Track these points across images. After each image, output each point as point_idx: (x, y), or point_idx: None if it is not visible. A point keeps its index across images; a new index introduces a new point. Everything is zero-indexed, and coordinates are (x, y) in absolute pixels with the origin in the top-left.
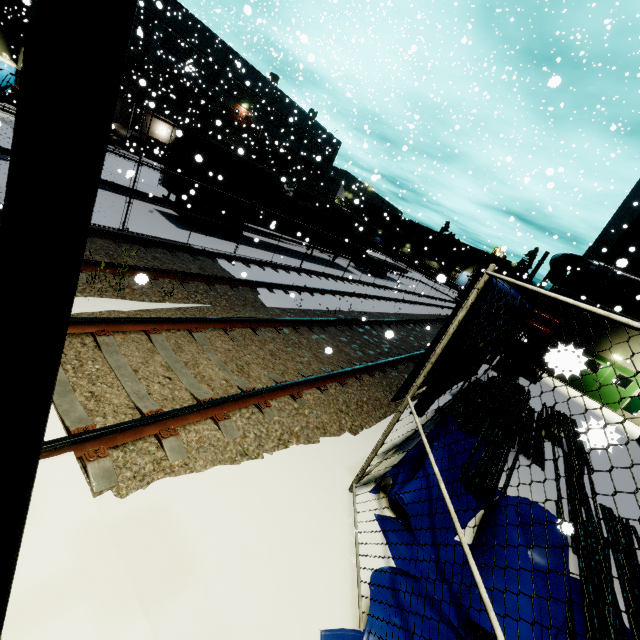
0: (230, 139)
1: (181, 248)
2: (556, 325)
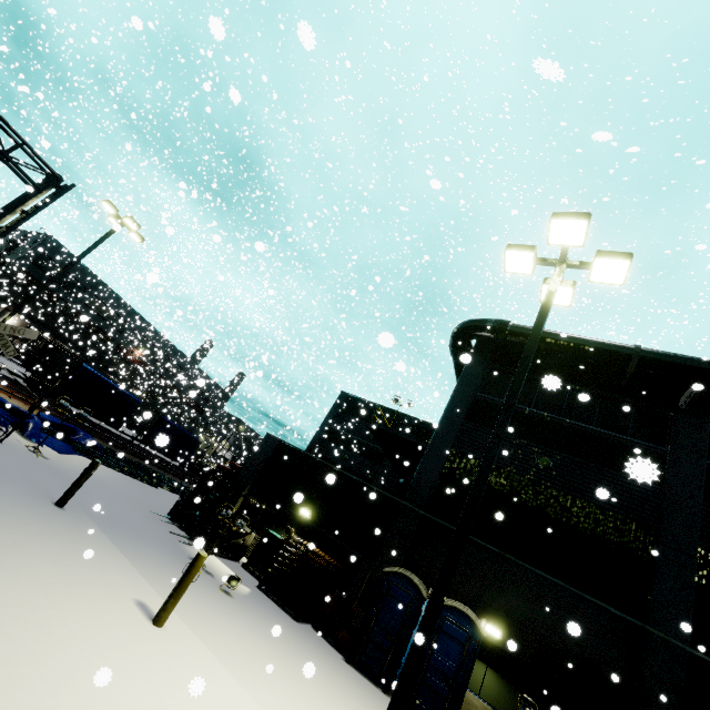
0: (119, 369)
1: (14, 381)
2: (239, 468)
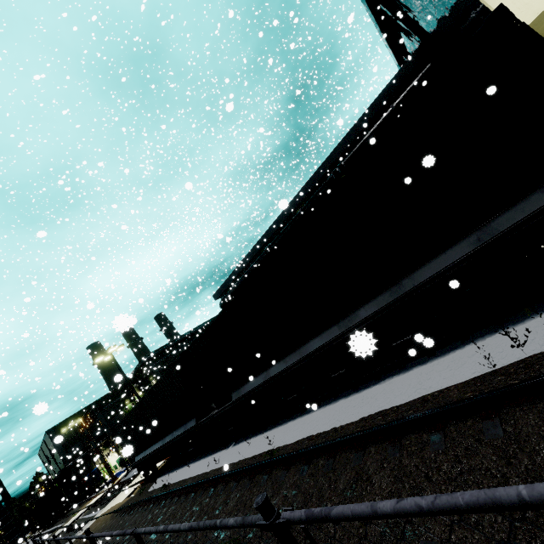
0: None
1: None
2: None
